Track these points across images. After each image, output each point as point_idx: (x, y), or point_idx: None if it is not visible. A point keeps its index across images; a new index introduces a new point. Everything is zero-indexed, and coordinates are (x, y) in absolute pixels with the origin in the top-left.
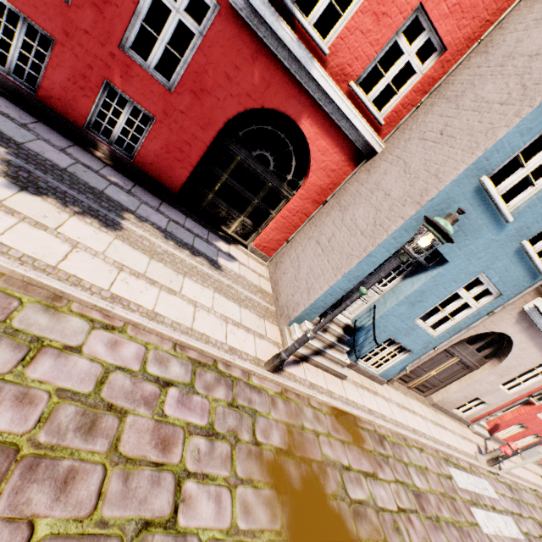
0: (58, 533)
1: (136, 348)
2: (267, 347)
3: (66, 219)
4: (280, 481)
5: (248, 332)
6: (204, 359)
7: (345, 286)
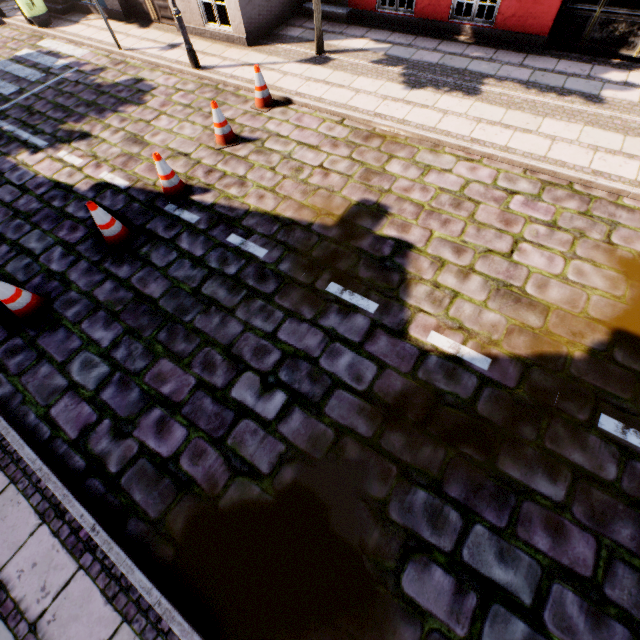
0: (442, 238)
1: (489, 172)
2: None
3: (439, 98)
4: (634, 273)
5: (630, 159)
6: (556, 181)
7: None
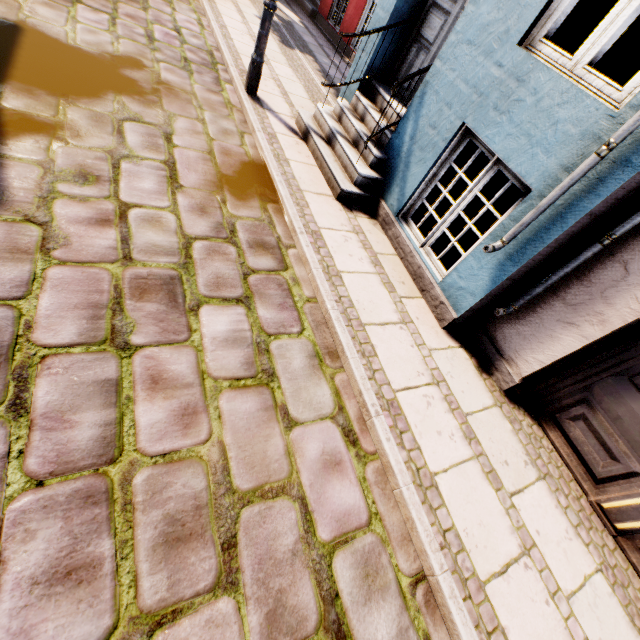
0: None
1: (196, 30)
2: (280, 104)
3: None
4: (124, 62)
5: (282, 94)
6: (219, 59)
7: (390, 1)
